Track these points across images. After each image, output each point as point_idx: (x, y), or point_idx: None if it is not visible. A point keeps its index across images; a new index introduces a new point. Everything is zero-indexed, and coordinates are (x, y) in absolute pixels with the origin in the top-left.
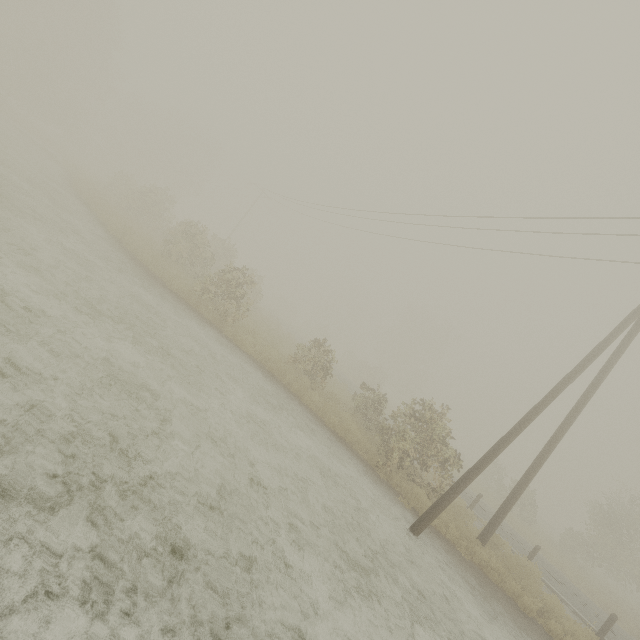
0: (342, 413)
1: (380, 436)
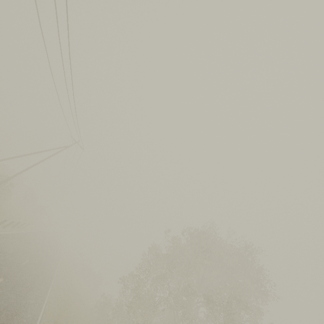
0: None
1: None
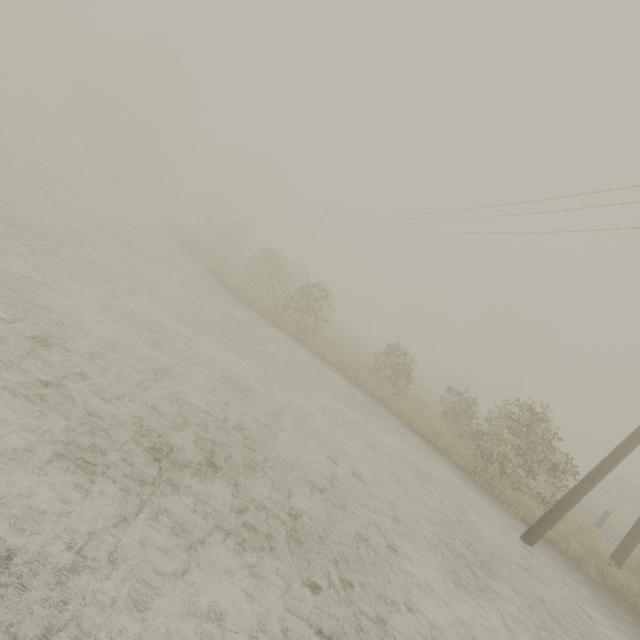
0: (430, 418)
1: (475, 441)
